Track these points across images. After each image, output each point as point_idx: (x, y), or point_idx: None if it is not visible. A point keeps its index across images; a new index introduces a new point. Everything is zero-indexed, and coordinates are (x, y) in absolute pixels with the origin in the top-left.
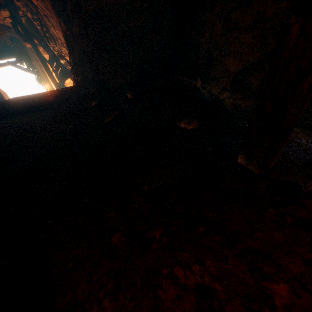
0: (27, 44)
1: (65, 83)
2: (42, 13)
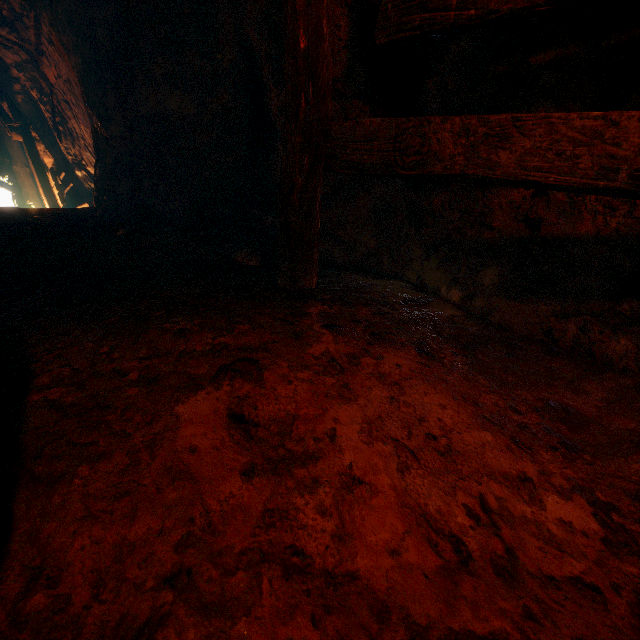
0: (15, 135)
1: None
2: (60, 97)
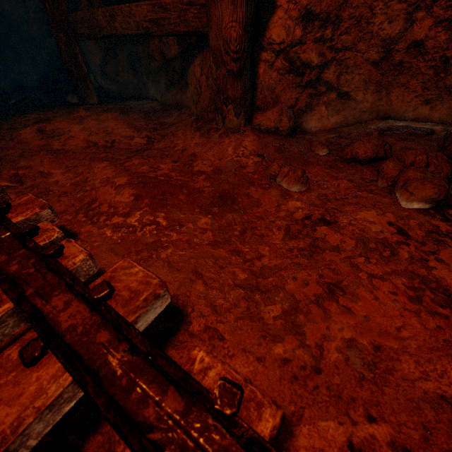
0: None
1: None
2: None
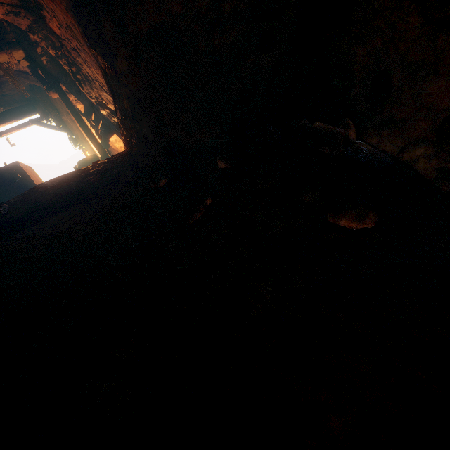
0: (53, 94)
1: (109, 141)
2: (68, 46)
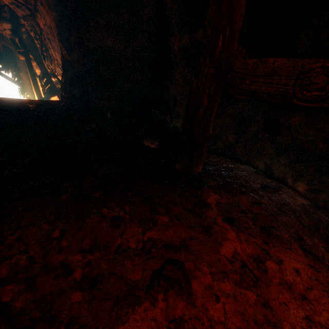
0: (21, 56)
1: (50, 99)
2: (45, 36)
